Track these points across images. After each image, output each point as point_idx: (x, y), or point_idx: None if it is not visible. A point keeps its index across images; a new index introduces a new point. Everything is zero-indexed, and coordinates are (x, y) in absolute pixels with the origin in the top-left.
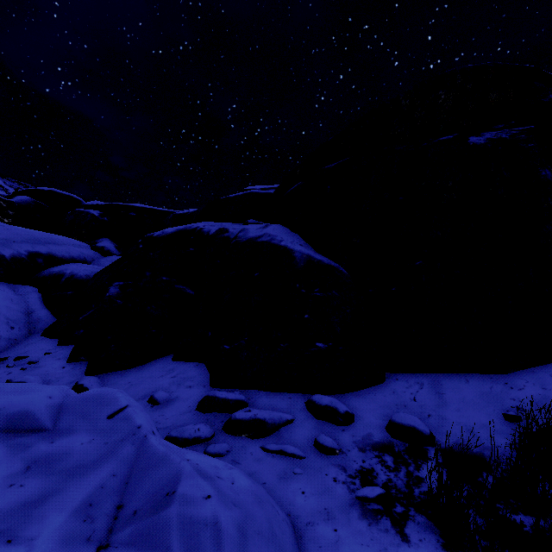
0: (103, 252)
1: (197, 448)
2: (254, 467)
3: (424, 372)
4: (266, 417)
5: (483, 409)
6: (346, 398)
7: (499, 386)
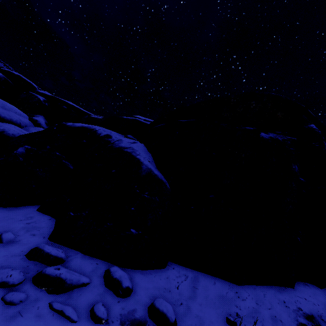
0: (36, 123)
1: (0, 291)
2: (31, 323)
3: (192, 268)
4: (68, 277)
5: (216, 308)
6: (135, 274)
7: (232, 293)
